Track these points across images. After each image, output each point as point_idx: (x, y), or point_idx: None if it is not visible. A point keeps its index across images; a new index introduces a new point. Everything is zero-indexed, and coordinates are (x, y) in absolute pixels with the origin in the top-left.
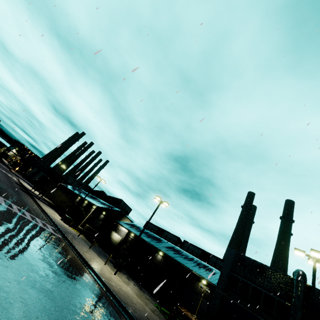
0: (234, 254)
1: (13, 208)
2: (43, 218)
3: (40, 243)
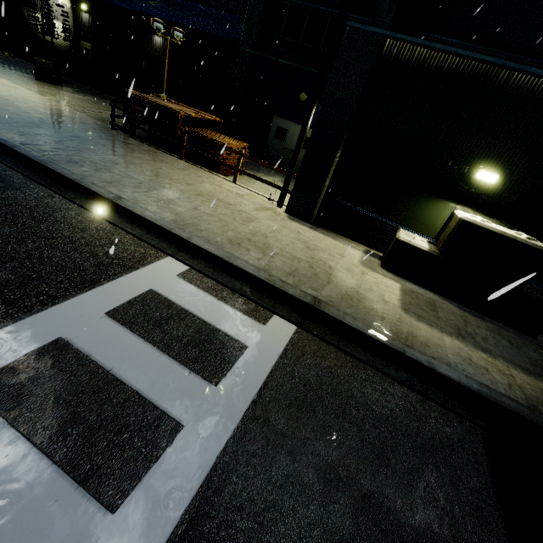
0: None
1: None
2: None
3: None
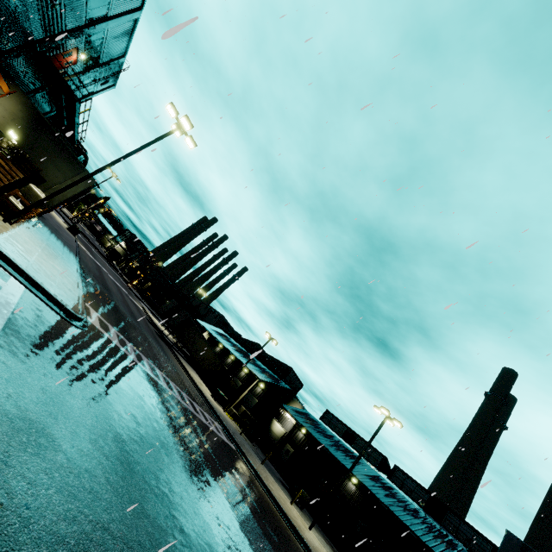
0: (520, 546)
1: (187, 403)
2: (203, 404)
3: (242, 486)
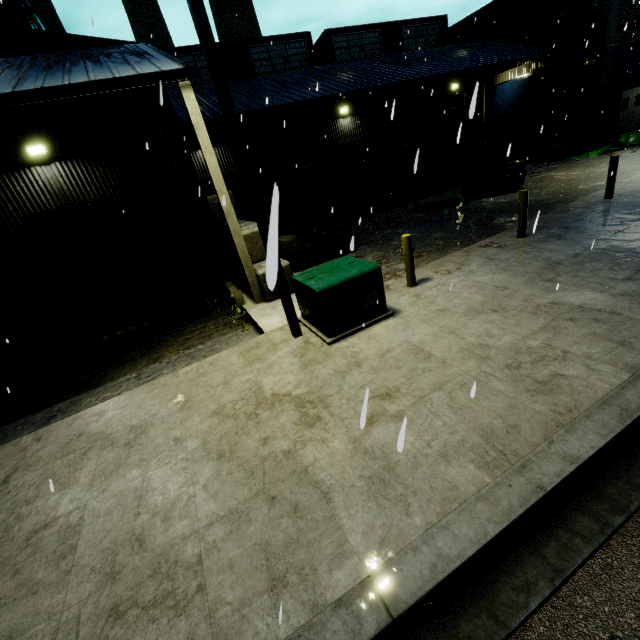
0: None
1: None
2: None
3: None
